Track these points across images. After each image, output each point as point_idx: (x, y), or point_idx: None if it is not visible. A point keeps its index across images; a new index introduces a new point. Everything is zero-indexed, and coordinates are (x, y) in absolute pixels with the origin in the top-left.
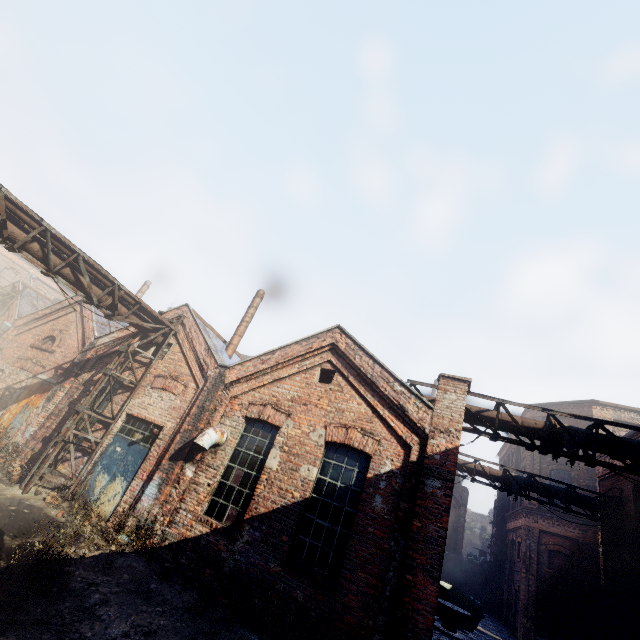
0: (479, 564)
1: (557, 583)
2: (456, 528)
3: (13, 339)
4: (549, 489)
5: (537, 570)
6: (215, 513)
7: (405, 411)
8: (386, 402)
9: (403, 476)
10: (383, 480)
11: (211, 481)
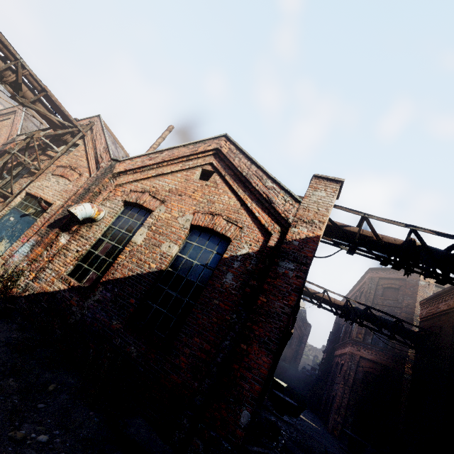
0: (309, 375)
1: (366, 394)
2: (297, 350)
3: None
4: (380, 320)
5: (352, 384)
6: (77, 275)
7: (272, 203)
8: (256, 197)
9: (258, 259)
10: (238, 261)
11: (80, 248)
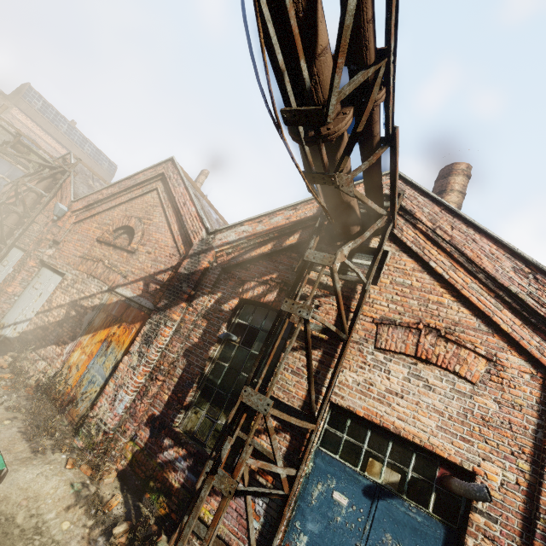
0: None
1: None
2: None
3: (71, 229)
4: None
5: None
6: None
7: None
8: None
9: None
10: None
11: None
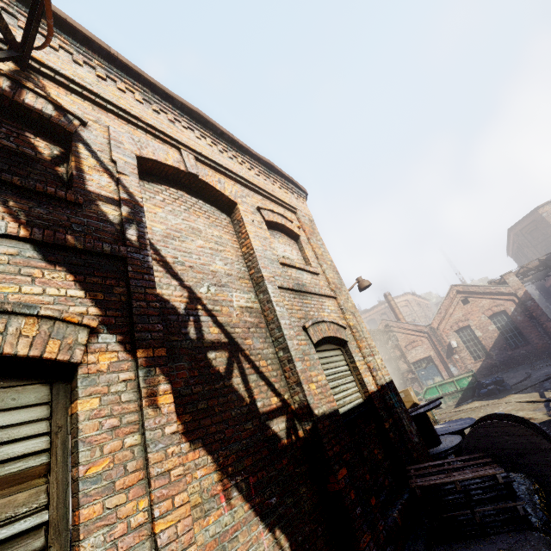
0: (549, 313)
1: None
2: None
3: None
4: None
5: None
6: (477, 358)
7: (502, 292)
8: (493, 294)
9: (519, 307)
10: (514, 312)
11: (466, 353)
